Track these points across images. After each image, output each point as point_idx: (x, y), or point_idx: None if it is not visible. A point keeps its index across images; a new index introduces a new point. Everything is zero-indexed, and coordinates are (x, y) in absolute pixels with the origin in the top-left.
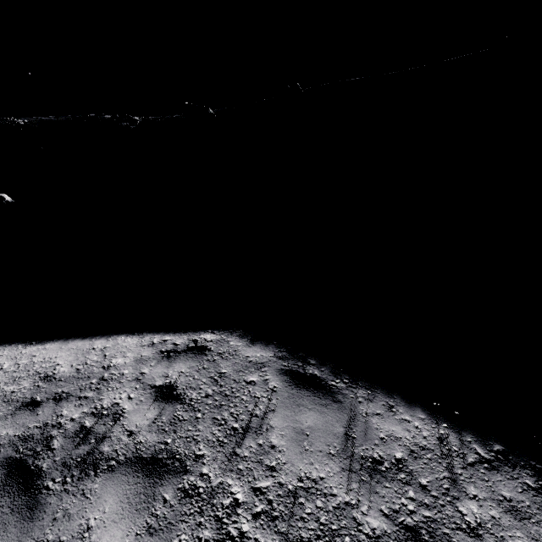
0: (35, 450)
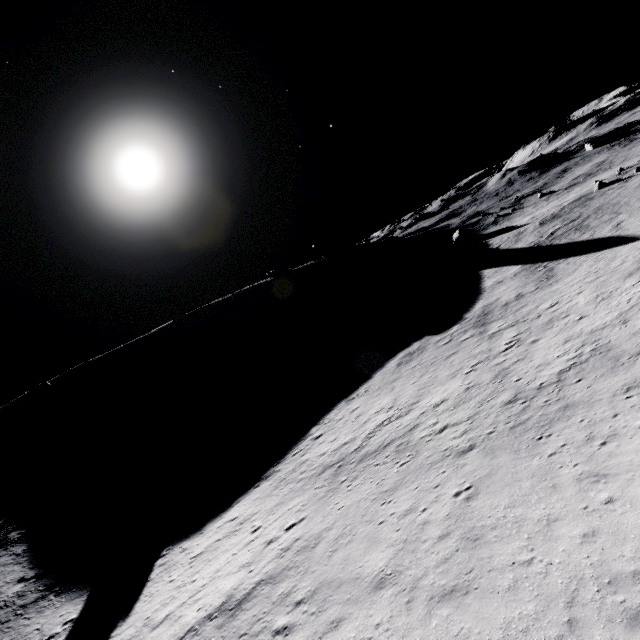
0: None
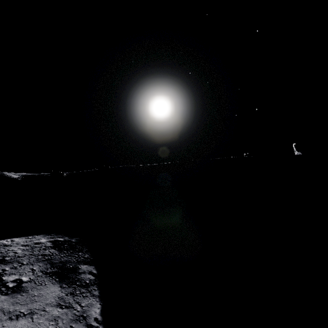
0: (1, 246)
